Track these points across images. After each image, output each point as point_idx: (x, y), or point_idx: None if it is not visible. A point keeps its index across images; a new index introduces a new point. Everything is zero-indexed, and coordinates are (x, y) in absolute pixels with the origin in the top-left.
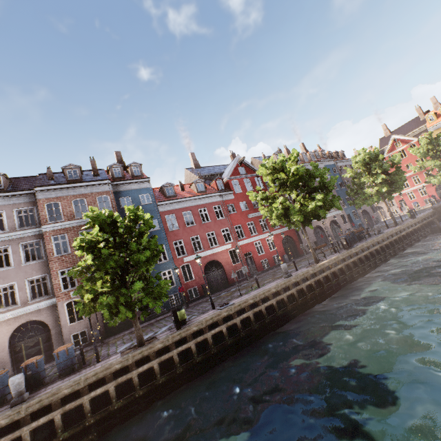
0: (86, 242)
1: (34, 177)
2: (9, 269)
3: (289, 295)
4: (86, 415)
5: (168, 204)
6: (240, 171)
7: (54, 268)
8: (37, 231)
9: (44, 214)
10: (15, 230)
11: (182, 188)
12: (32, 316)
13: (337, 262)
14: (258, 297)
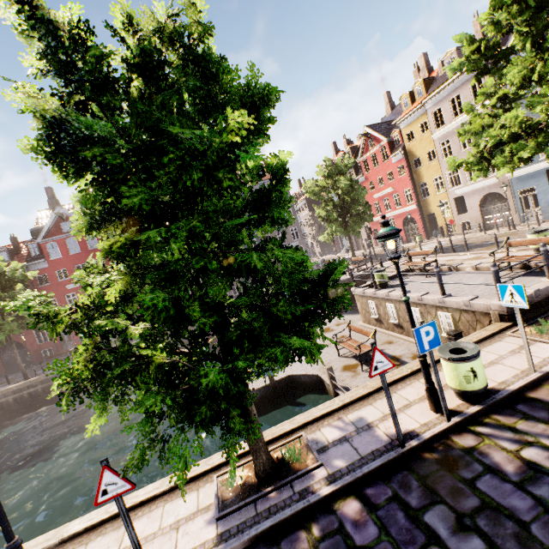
0: None
1: None
2: None
3: None
4: None
5: None
6: (63, 228)
7: None
8: None
9: None
10: None
11: None
12: None
13: (38, 383)
14: None
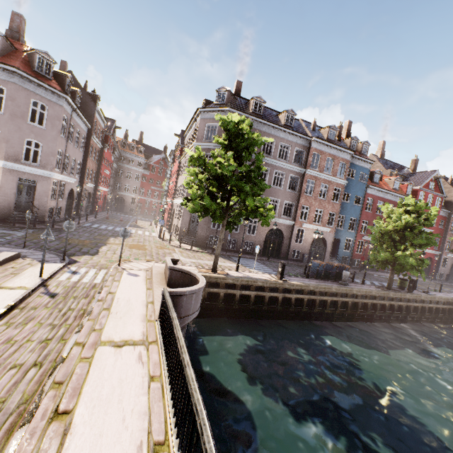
0: (407, 219)
1: (297, 120)
2: (280, 189)
3: None
4: (376, 310)
5: (374, 189)
6: (429, 185)
7: (301, 202)
8: (301, 171)
9: (310, 160)
10: (291, 163)
11: (380, 178)
12: (279, 226)
13: None
14: None
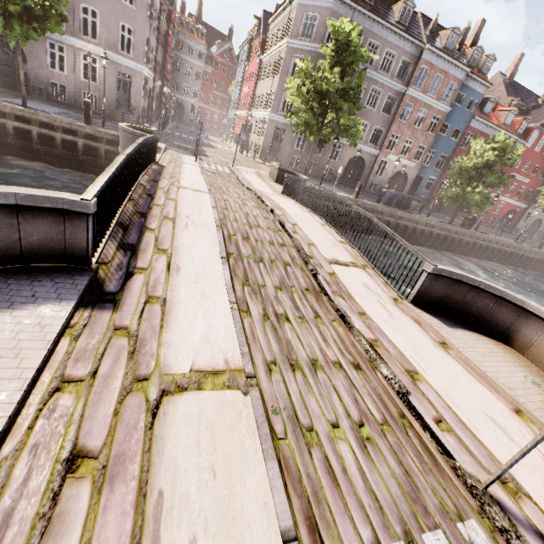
0: (489, 157)
1: (415, 14)
2: (373, 111)
3: (514, 253)
4: (431, 237)
5: (479, 122)
6: None
7: (392, 129)
8: (401, 89)
9: (415, 76)
10: (392, 78)
11: (494, 108)
12: (363, 155)
13: None
14: (506, 242)
